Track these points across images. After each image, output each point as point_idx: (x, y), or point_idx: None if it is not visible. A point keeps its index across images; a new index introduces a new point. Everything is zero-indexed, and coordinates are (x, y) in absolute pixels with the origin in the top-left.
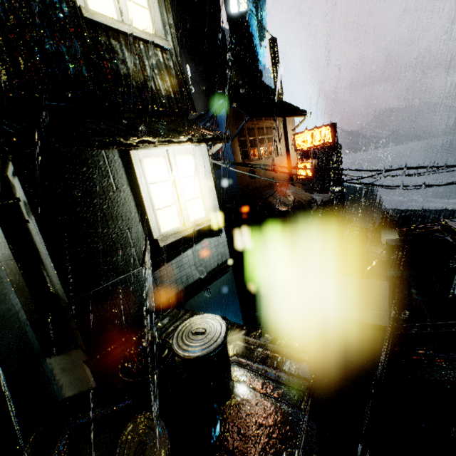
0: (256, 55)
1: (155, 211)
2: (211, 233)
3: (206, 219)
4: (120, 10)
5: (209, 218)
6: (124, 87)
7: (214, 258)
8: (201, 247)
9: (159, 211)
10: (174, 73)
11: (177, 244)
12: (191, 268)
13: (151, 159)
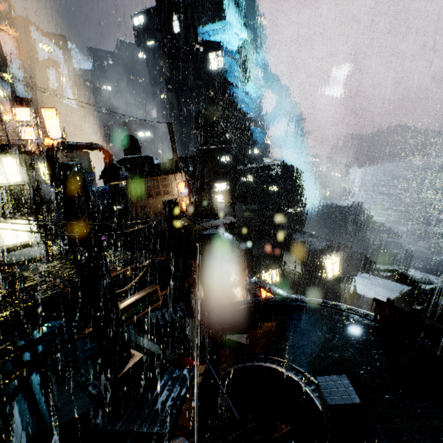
0: (232, 99)
1: (3, 238)
2: (33, 245)
3: (27, 241)
4: (4, 179)
5: (28, 241)
6: (3, 201)
7: (34, 254)
8: (26, 250)
9: (5, 238)
10: (28, 190)
11: (13, 248)
12: (19, 257)
13: (2, 224)
